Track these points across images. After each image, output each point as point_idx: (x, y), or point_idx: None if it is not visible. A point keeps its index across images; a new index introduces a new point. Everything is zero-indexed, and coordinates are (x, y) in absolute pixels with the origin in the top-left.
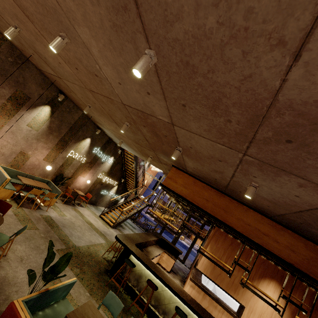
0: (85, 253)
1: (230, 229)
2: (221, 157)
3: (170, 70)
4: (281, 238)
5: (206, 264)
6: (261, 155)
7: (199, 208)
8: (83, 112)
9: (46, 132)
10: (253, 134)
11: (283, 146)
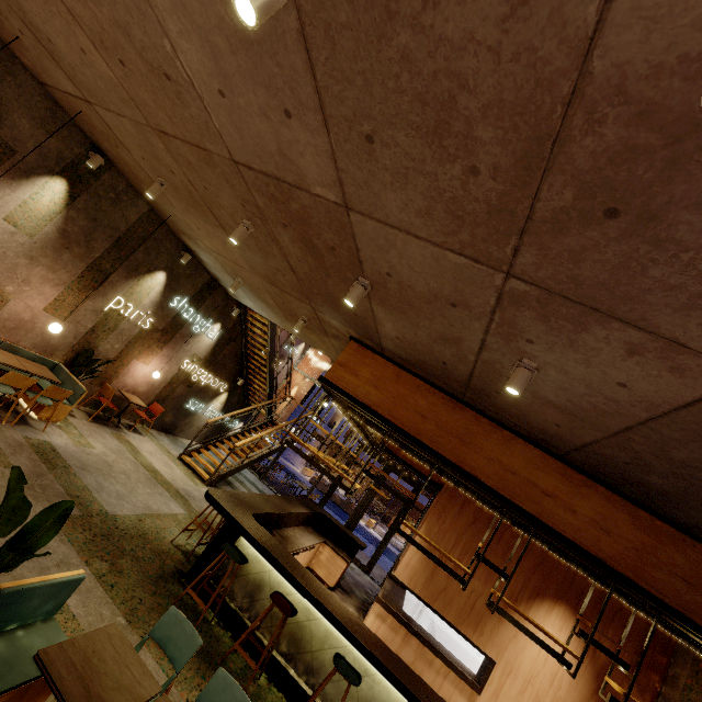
0: (130, 531)
1: (471, 482)
2: (457, 294)
3: (333, 21)
4: (582, 503)
5: (415, 567)
6: (545, 270)
7: (406, 434)
8: (150, 207)
9: (54, 243)
10: (529, 204)
11: (598, 231)
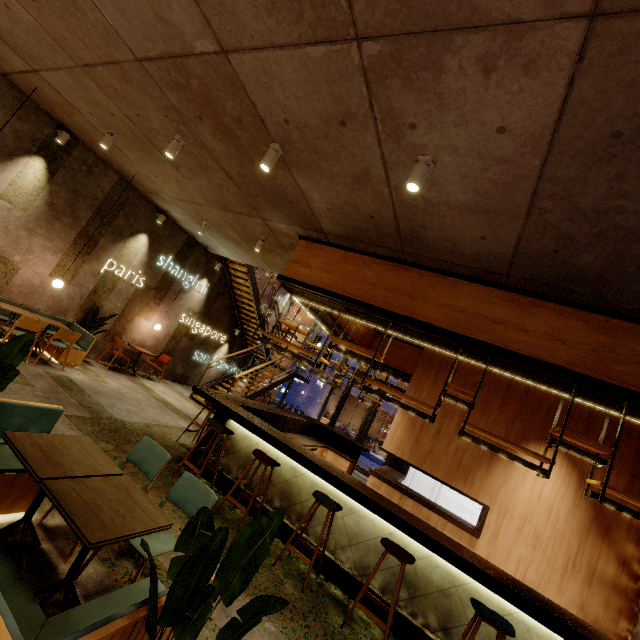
0: (137, 431)
1: (423, 328)
2: (338, 105)
3: None
4: (533, 322)
5: (400, 437)
6: (378, 7)
7: (358, 303)
8: (120, 176)
9: (45, 215)
10: None
11: None
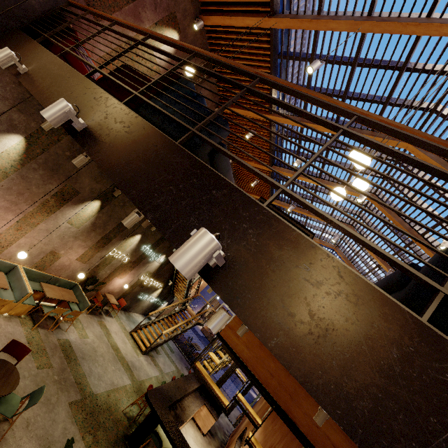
0: (103, 406)
1: (292, 426)
2: None
3: None
4: None
5: None
6: None
7: (260, 384)
8: None
9: (88, 229)
10: None
11: None
